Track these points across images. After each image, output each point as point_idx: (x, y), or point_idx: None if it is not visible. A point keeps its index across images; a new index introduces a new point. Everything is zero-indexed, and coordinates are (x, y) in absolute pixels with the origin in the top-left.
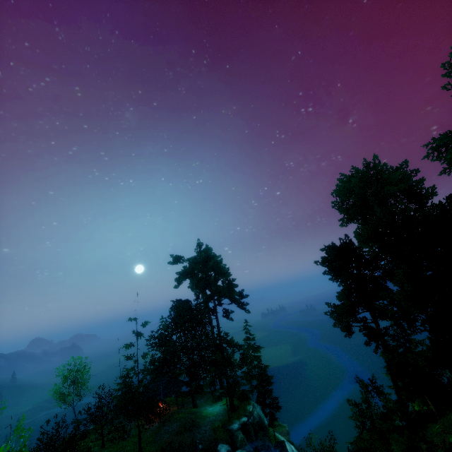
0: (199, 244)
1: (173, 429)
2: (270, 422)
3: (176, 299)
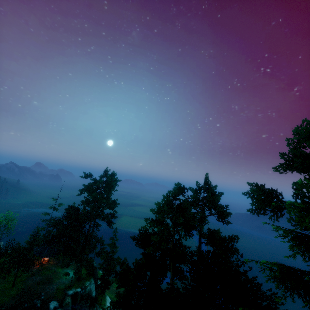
0: (106, 170)
1: (36, 279)
2: (101, 292)
3: (70, 205)
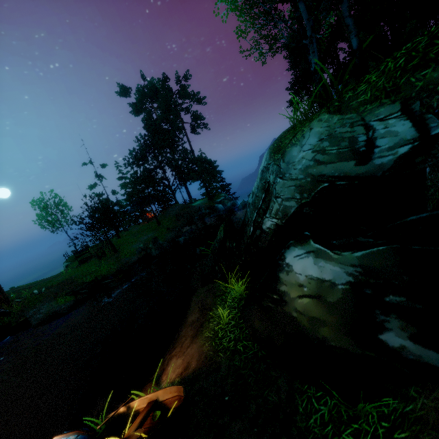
0: (143, 76)
1: (177, 208)
2: None
3: (146, 118)
